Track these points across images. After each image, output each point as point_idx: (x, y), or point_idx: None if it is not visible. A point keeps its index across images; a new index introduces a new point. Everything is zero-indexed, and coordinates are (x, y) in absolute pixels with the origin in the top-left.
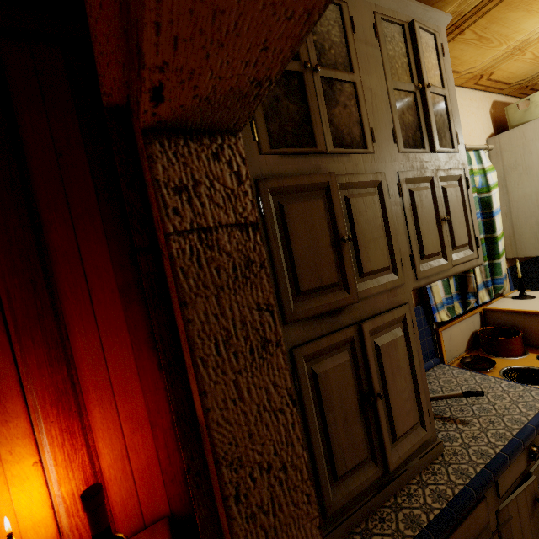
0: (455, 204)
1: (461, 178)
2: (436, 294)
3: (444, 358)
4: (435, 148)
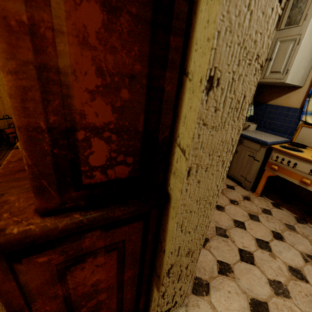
0: (282, 53)
1: (296, 39)
2: (311, 105)
3: (293, 138)
4: (279, 28)
